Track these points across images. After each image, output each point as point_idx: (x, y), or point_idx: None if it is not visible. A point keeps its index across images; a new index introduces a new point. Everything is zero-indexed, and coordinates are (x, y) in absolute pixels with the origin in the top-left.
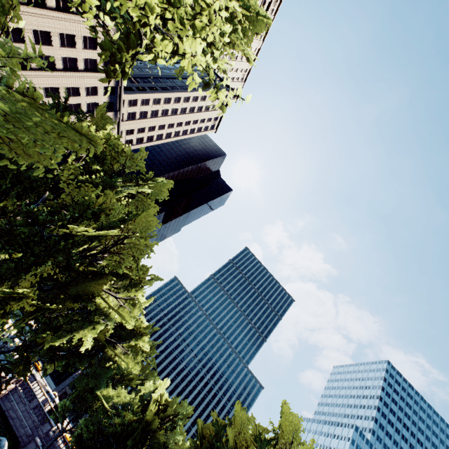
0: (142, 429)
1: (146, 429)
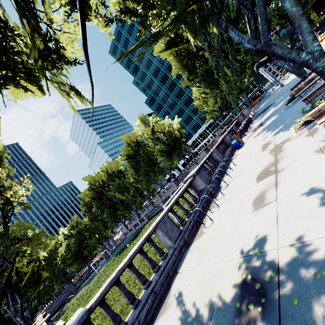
0: (78, 234)
1: (79, 233)
